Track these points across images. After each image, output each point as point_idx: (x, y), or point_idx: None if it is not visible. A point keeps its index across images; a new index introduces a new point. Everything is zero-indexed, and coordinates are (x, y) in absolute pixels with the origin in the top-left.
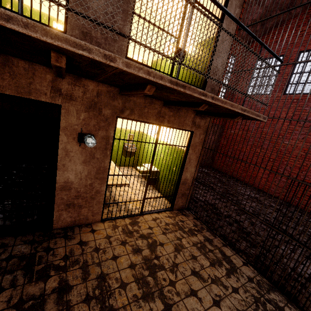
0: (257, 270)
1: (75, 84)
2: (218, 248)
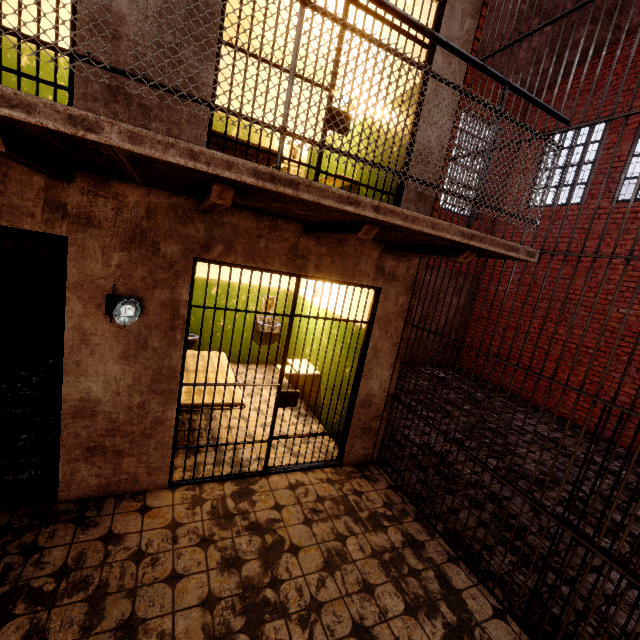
0: (529, 635)
1: (97, 193)
2: (434, 566)
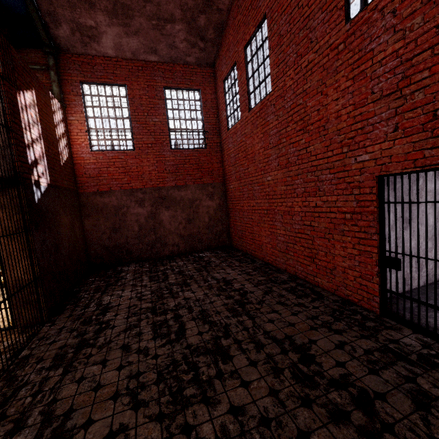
0: None
1: None
2: None
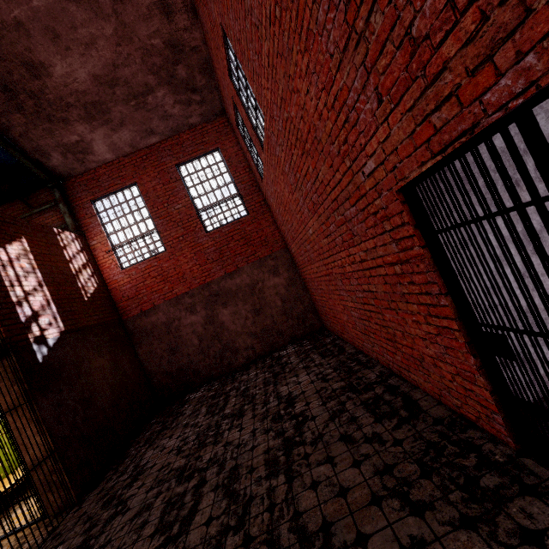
0: None
1: None
2: None
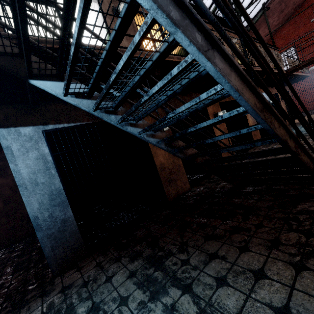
0: None
1: None
2: None
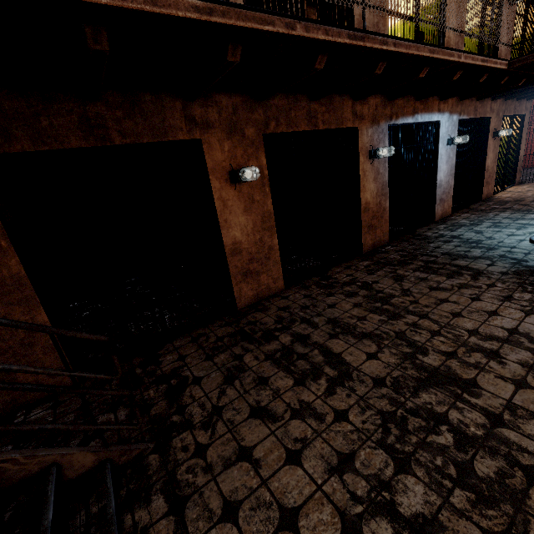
0: None
1: (494, 102)
2: None
